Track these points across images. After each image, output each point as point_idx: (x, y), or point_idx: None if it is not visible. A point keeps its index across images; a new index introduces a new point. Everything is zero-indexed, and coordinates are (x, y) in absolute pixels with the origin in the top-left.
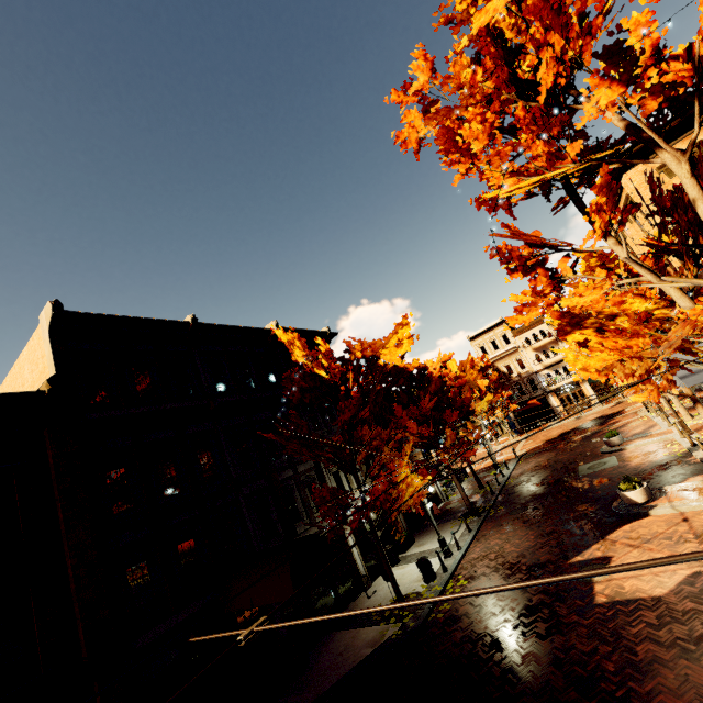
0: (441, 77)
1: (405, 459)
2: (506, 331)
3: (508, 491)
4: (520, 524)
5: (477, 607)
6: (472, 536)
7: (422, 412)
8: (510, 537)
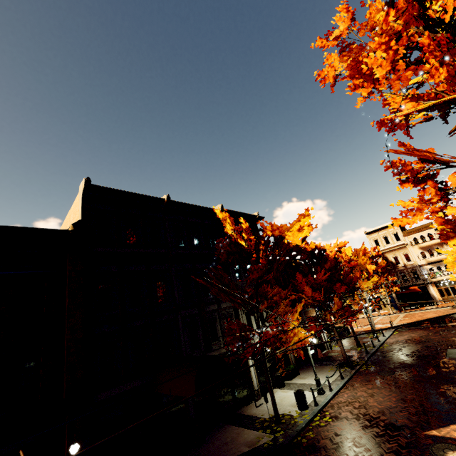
0: (358, 24)
1: (296, 314)
2: (398, 231)
3: (380, 354)
4: (385, 384)
5: (334, 445)
6: (343, 383)
7: (317, 281)
8: (374, 393)
